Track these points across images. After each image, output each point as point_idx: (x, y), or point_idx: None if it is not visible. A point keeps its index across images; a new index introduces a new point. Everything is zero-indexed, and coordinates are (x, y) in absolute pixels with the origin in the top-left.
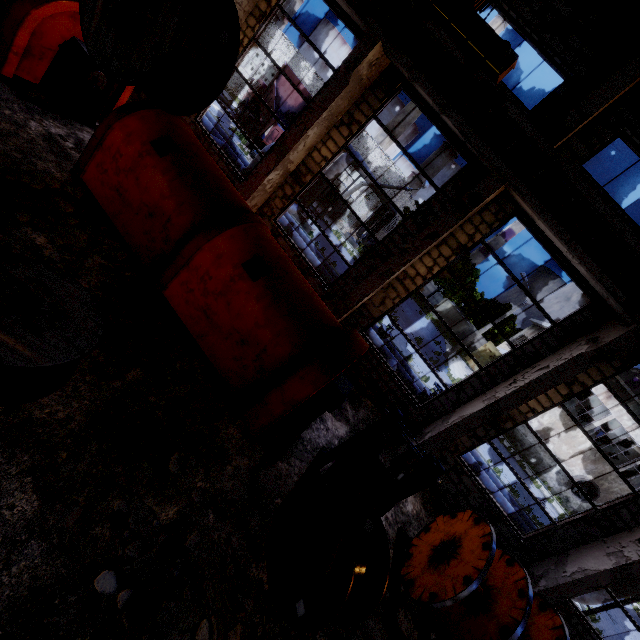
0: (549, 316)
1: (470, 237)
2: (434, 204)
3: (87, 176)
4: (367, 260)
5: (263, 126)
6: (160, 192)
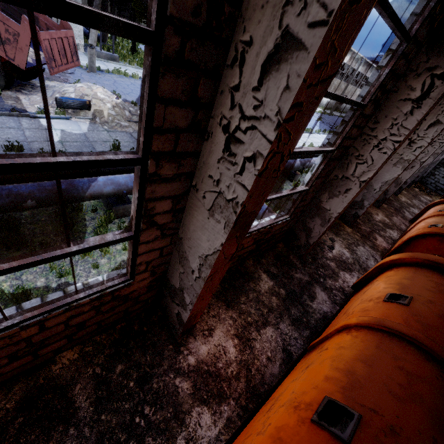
0: None
1: None
2: None
3: None
4: None
5: (1, 45)
6: None
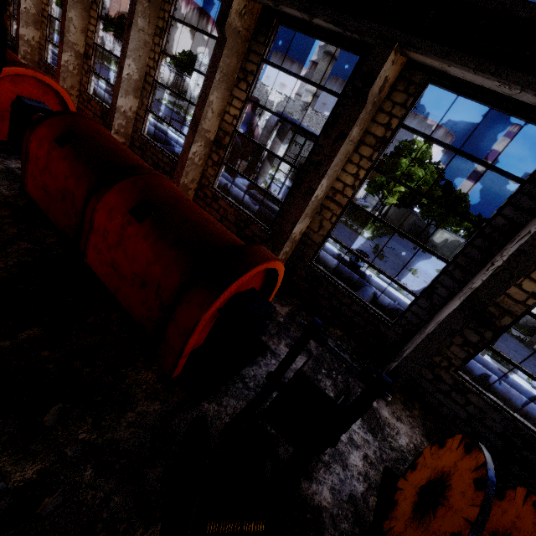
0: (512, 175)
1: (386, 126)
2: (339, 111)
3: (28, 187)
4: (295, 191)
5: None
6: (64, 175)
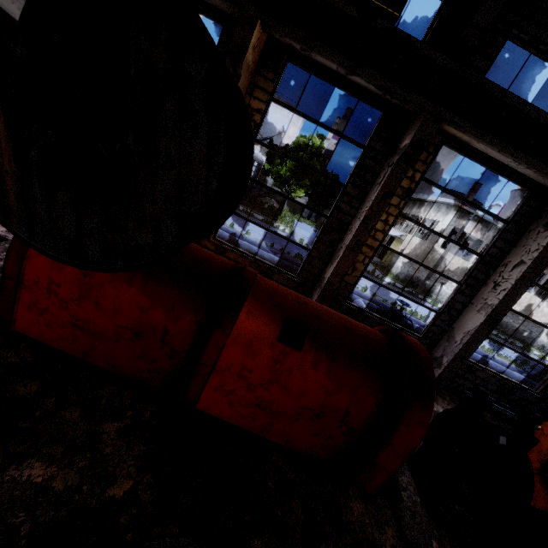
0: (501, 218)
1: (411, 179)
2: (366, 162)
3: (20, 325)
4: (324, 238)
5: None
6: (137, 306)
